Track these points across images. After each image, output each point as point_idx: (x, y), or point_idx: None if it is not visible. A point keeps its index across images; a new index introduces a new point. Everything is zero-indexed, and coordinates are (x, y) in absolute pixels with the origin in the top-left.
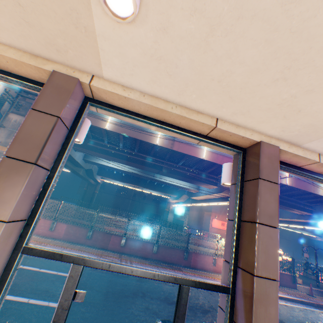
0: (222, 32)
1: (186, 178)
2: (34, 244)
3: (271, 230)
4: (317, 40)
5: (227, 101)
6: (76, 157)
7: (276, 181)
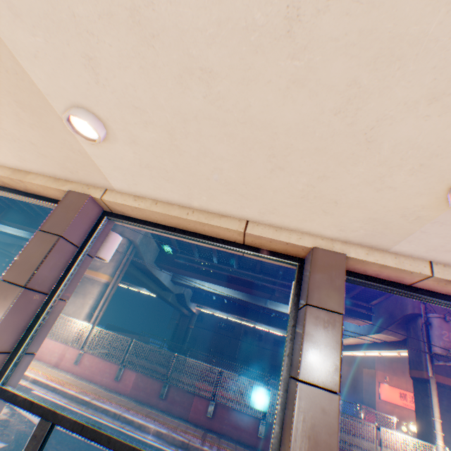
0: (181, 135)
1: None
2: (90, 398)
3: (324, 397)
4: (274, 125)
5: (242, 199)
6: (162, 278)
7: (338, 310)
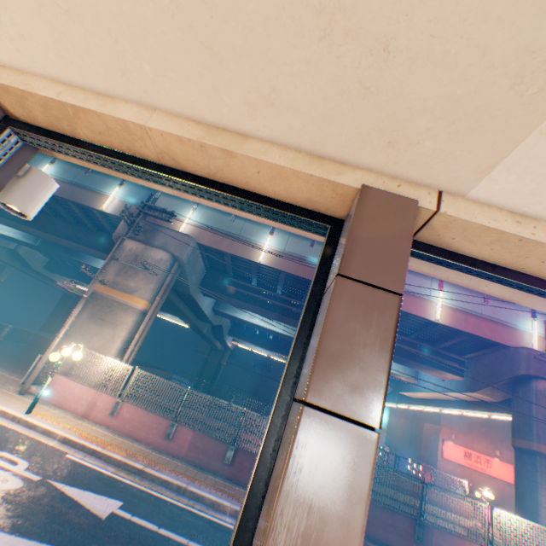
0: None
1: (396, 356)
2: (143, 466)
3: None
4: None
5: None
6: (204, 306)
7: None
